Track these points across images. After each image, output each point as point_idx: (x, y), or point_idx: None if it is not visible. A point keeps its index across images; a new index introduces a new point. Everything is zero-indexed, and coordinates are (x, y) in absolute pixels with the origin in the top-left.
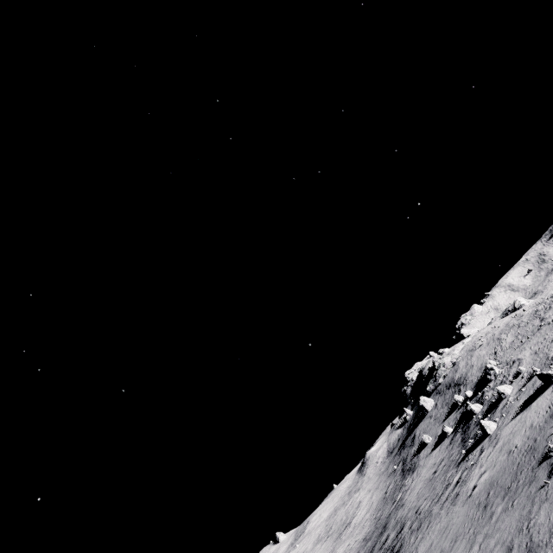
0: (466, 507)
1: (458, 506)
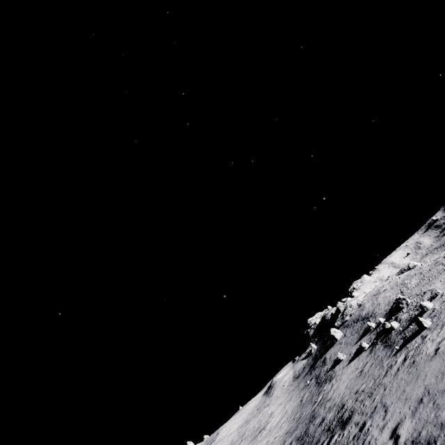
0: (437, 359)
1: (423, 364)
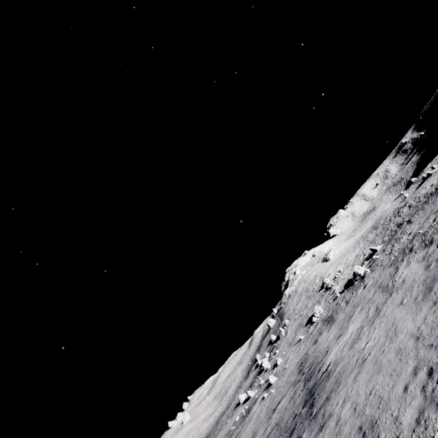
0: None
1: None
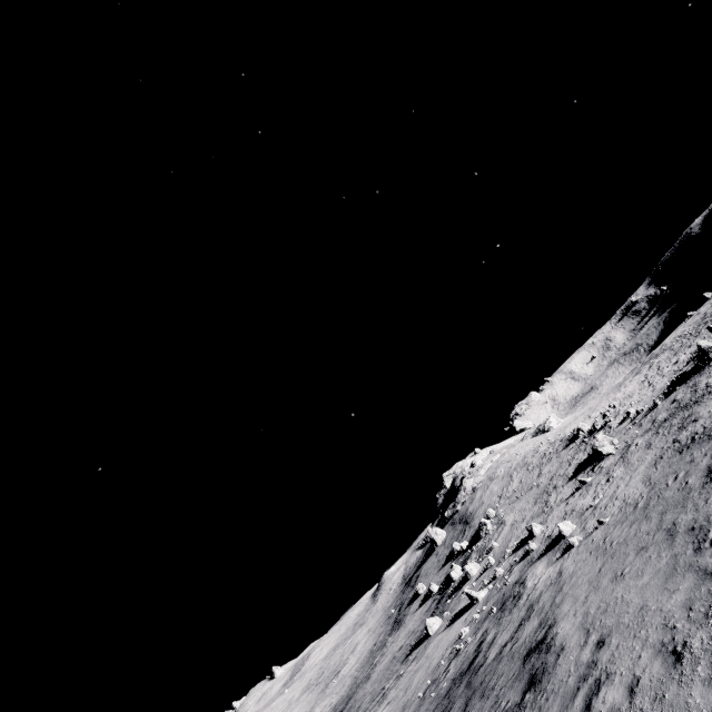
0: None
1: None
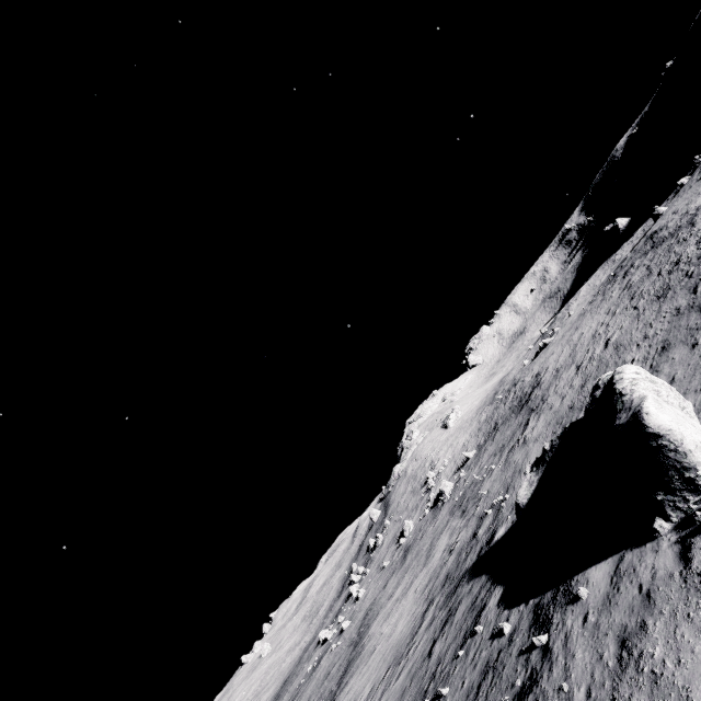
0: None
1: None
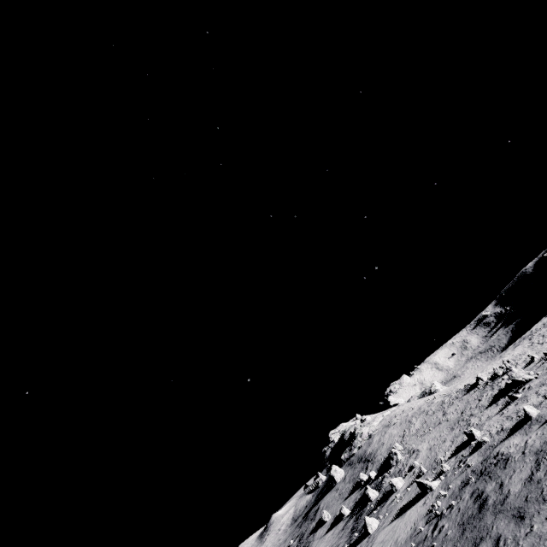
0: None
1: None
